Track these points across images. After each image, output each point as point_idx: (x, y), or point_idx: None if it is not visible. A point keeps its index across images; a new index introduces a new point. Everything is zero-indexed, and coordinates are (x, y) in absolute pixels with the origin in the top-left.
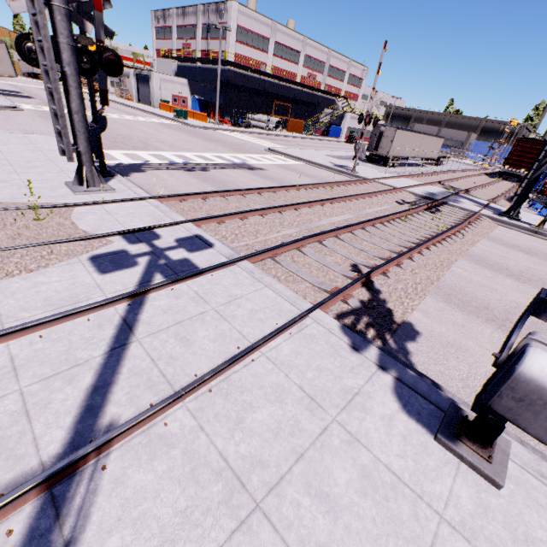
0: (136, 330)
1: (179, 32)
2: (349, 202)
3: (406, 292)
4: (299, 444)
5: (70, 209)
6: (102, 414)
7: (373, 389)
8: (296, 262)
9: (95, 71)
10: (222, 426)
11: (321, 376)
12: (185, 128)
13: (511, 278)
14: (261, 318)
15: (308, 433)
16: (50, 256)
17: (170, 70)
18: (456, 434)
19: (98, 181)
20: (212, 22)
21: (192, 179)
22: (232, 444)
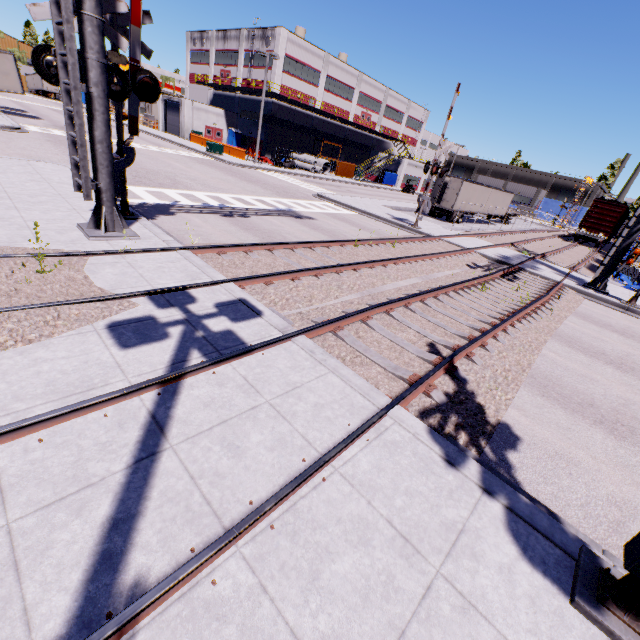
0: (169, 431)
1: (217, 56)
2: (415, 263)
3: (496, 382)
4: (397, 613)
5: (83, 259)
6: (123, 567)
7: (481, 524)
8: (362, 339)
9: (126, 94)
10: (291, 586)
11: (414, 504)
12: (219, 165)
13: (611, 366)
14: (329, 416)
15: (408, 596)
16: (56, 322)
17: (204, 98)
18: (600, 598)
19: (119, 225)
20: (258, 49)
21: (231, 226)
22: (308, 616)
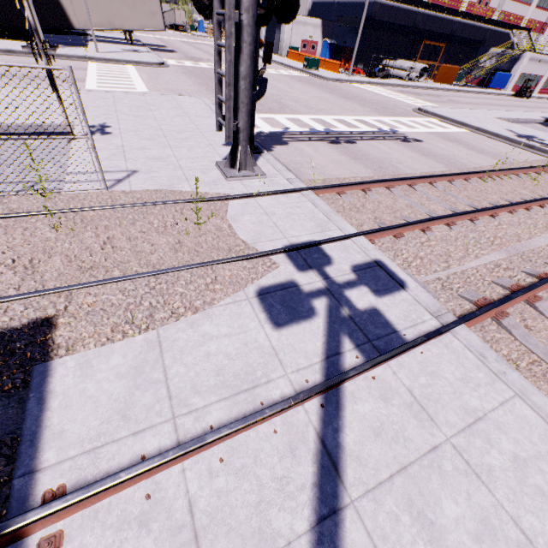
0: (344, 473)
1: None
2: None
3: None
4: None
5: (225, 204)
6: None
7: None
8: (533, 331)
9: (269, 17)
10: None
11: None
12: (315, 81)
13: None
14: (541, 486)
15: None
16: (215, 287)
17: (303, 9)
18: None
19: (250, 164)
20: None
21: (340, 155)
22: None
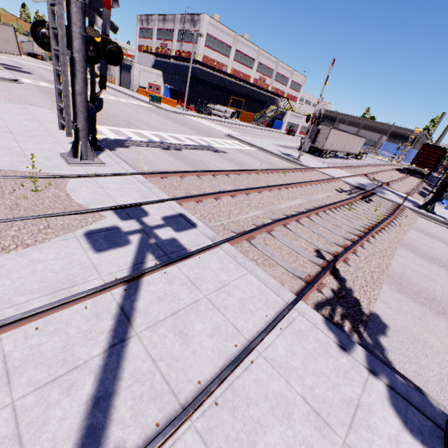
0: (134, 321)
1: (158, 33)
2: (300, 187)
3: (366, 281)
4: None
5: (65, 180)
6: (104, 440)
7: (371, 400)
8: (268, 245)
9: (99, 59)
10: None
11: (320, 383)
12: (158, 111)
13: (444, 268)
14: (251, 309)
15: None
16: (47, 230)
17: (148, 63)
18: None
19: (91, 155)
20: (188, 29)
21: (169, 157)
22: None
